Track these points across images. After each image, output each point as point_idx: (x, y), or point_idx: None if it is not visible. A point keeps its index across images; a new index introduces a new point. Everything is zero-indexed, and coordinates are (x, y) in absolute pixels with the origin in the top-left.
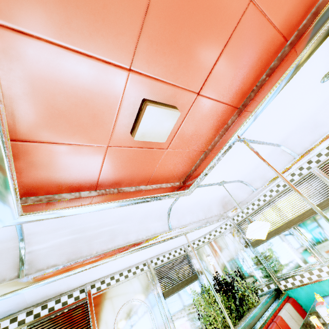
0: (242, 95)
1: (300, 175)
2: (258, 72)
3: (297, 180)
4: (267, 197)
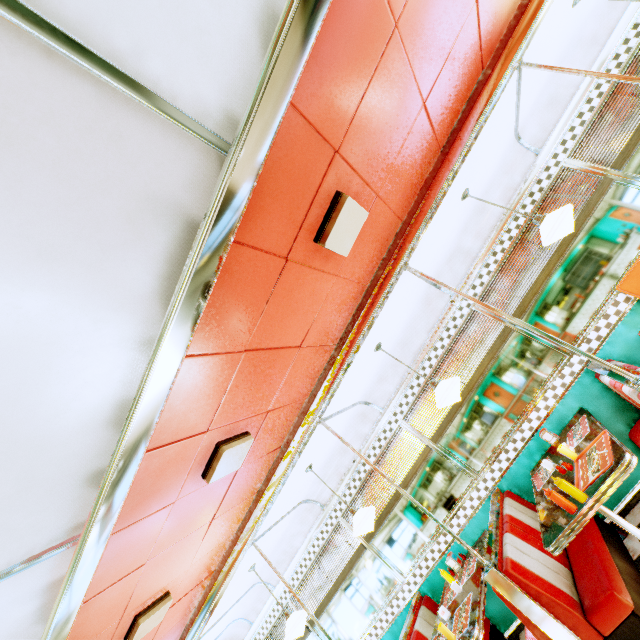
0: (176, 638)
1: (282, 604)
2: (182, 626)
3: (281, 610)
4: (265, 630)
